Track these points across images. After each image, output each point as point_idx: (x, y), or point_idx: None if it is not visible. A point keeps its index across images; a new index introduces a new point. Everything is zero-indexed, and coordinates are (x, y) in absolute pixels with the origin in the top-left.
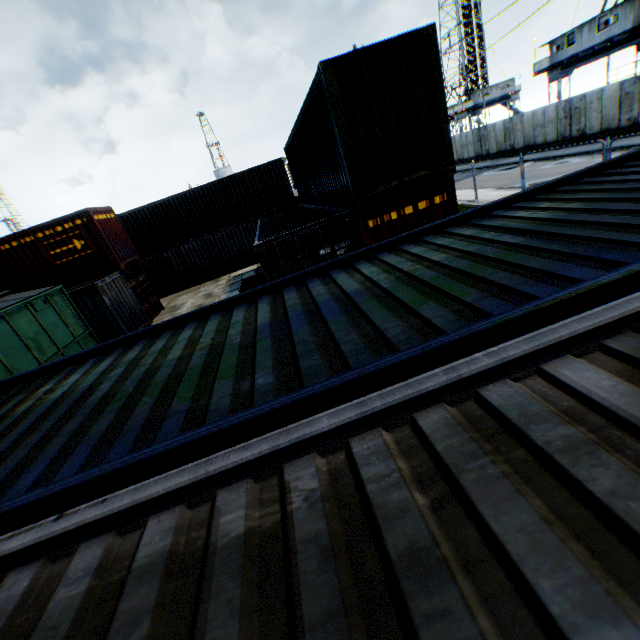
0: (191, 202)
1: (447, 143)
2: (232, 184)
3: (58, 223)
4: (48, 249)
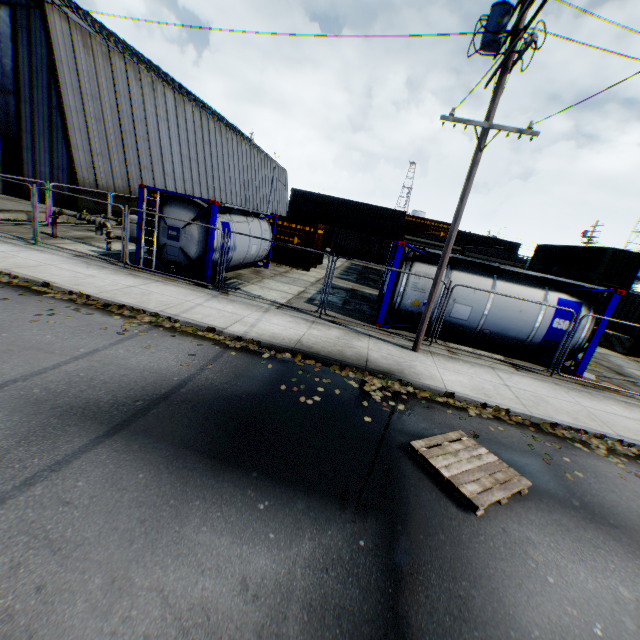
0: (463, 237)
1: (630, 283)
2: (488, 241)
3: (442, 223)
4: (430, 229)
